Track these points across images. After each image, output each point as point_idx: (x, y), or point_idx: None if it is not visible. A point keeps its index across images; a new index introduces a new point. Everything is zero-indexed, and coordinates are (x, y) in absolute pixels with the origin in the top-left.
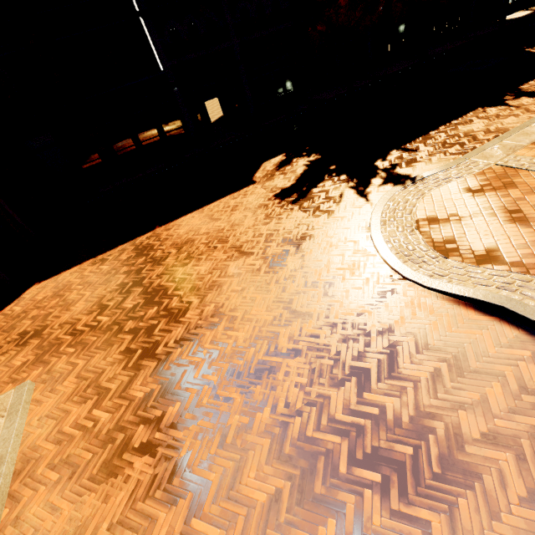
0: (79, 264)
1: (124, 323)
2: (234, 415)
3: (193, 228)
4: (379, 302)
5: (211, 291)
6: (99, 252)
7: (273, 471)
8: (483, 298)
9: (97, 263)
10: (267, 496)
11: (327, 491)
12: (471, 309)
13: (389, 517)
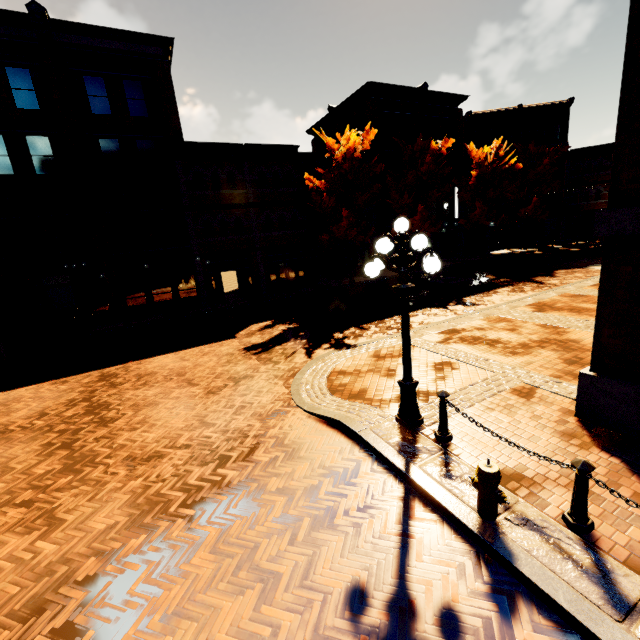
0: (40, 383)
1: (57, 425)
2: (113, 482)
3: (162, 364)
4: (269, 418)
5: (147, 407)
6: (64, 376)
7: (121, 512)
8: (332, 416)
9: (57, 383)
10: (107, 526)
11: (153, 521)
12: (324, 424)
13: (185, 532)
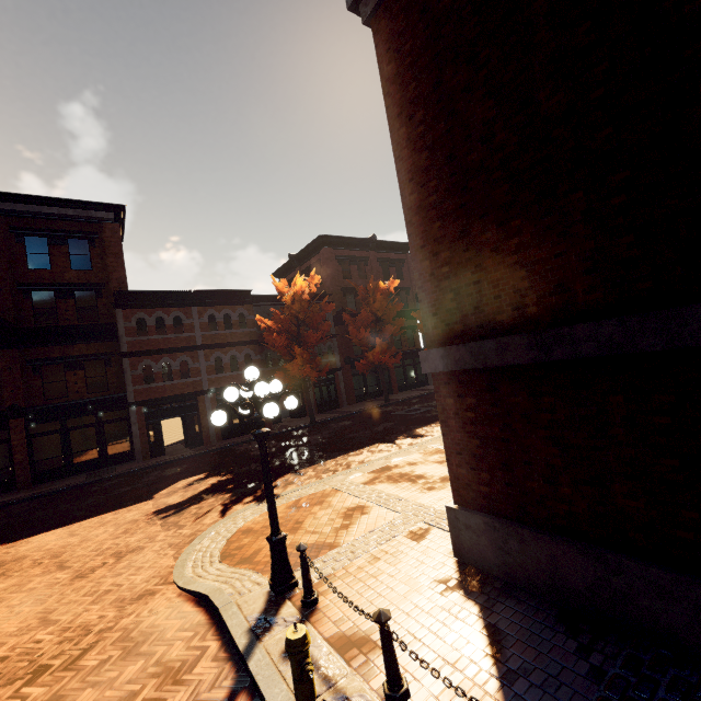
0: None
1: None
2: None
3: (41, 544)
4: (130, 604)
5: None
6: None
7: None
8: (203, 590)
9: None
10: None
11: None
12: (192, 603)
13: None
